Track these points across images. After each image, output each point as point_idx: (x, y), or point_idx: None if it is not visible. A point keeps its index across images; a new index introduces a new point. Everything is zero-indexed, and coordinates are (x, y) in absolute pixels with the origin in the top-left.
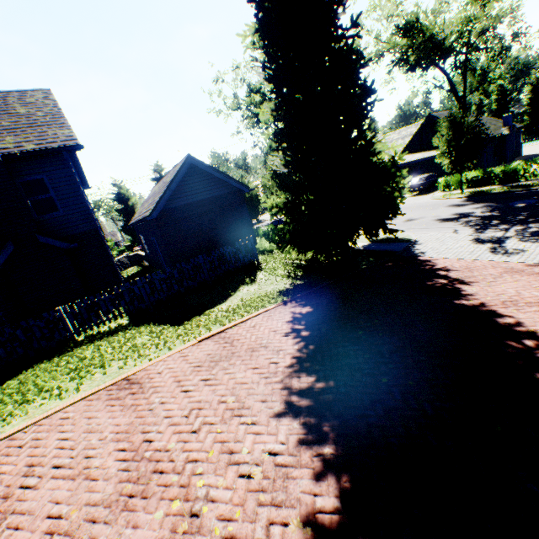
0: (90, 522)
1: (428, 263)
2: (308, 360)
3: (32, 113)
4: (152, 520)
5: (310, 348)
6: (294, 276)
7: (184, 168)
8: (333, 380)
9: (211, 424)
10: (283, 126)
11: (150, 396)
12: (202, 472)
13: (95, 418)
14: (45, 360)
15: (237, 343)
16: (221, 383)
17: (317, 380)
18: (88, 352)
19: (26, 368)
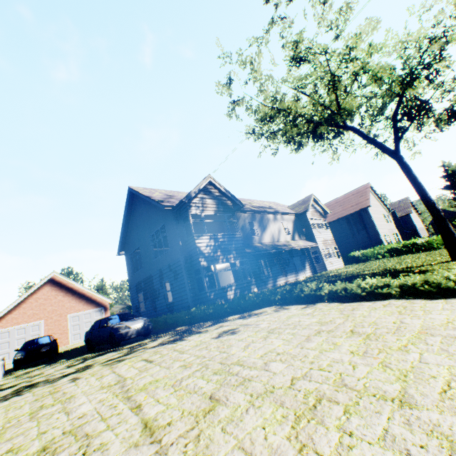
0: None
1: None
2: None
3: (403, 205)
4: None
5: None
6: None
7: None
8: None
9: None
10: None
11: None
12: None
13: None
14: None
15: None
16: None
17: None
18: None
19: None
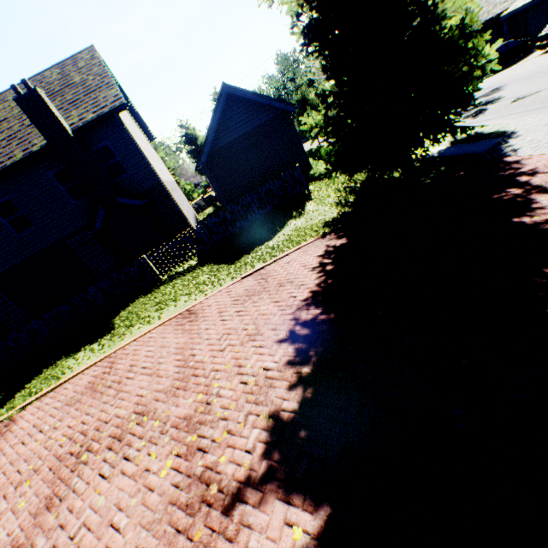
0: (156, 401)
1: (513, 165)
2: (321, 295)
3: (85, 79)
4: (186, 403)
5: (328, 282)
6: (343, 204)
7: (222, 101)
8: (334, 313)
9: (233, 345)
10: (317, 15)
11: (200, 323)
12: (219, 378)
13: (166, 338)
14: (143, 296)
15: (270, 279)
16: (248, 314)
17: (321, 312)
18: (168, 289)
19: (132, 302)
